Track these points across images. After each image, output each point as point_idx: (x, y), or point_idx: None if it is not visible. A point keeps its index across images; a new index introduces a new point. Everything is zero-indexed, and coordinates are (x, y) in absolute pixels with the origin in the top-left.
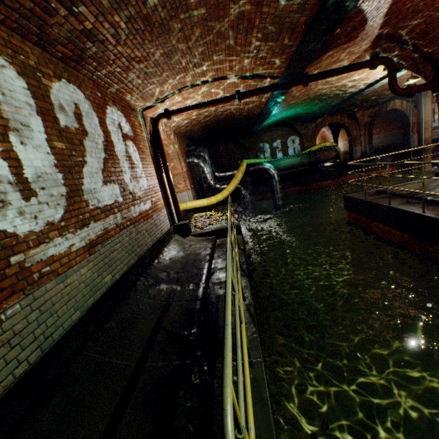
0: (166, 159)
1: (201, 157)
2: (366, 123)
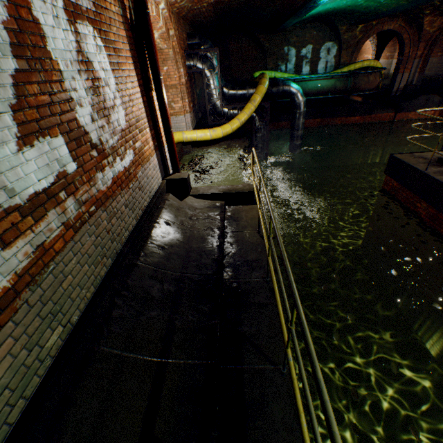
0: (158, 67)
1: (207, 60)
2: (431, 38)
